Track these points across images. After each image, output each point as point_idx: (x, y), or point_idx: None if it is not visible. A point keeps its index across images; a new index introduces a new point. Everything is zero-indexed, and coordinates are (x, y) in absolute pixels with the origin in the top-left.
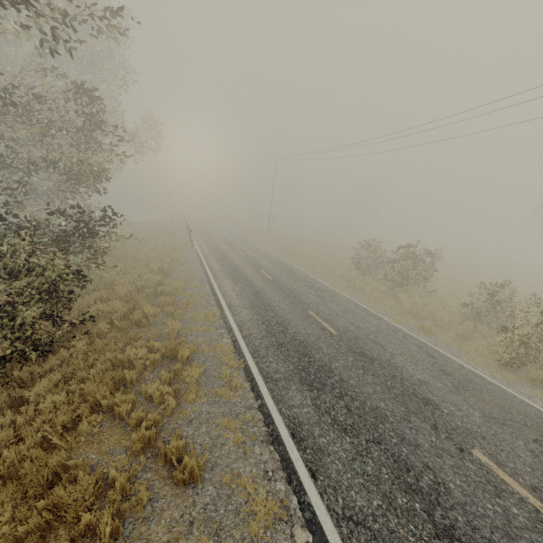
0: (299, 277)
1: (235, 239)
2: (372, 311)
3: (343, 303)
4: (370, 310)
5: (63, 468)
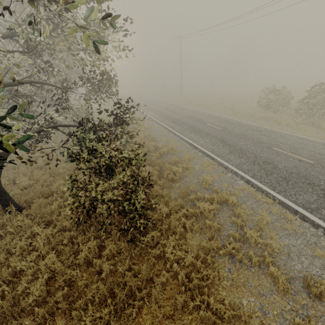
0: (235, 123)
1: (166, 105)
2: (312, 139)
3: (286, 137)
4: (309, 138)
5: (243, 315)
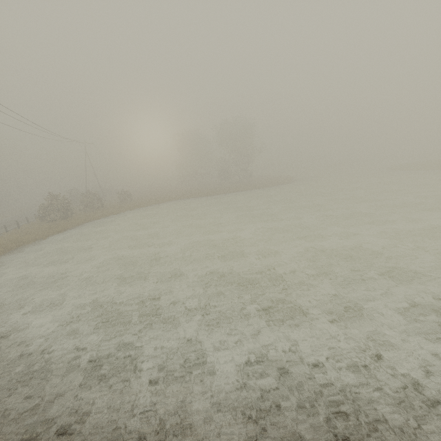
0: None
1: None
2: None
3: None
4: None
5: None
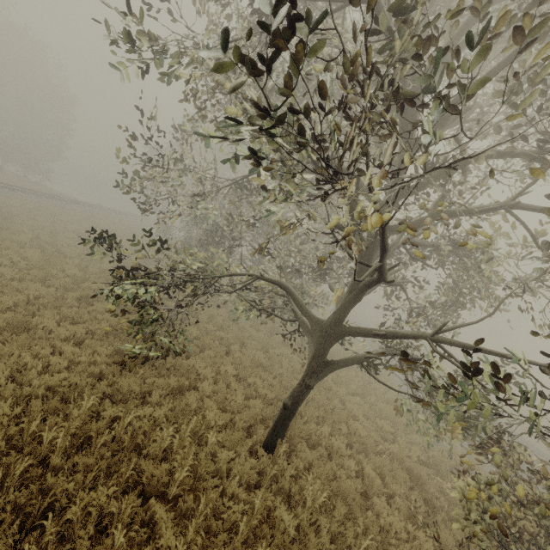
0: None
1: None
2: None
3: None
4: None
5: None
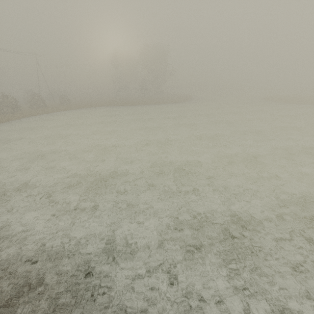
0: None
1: None
2: None
3: None
4: None
5: None
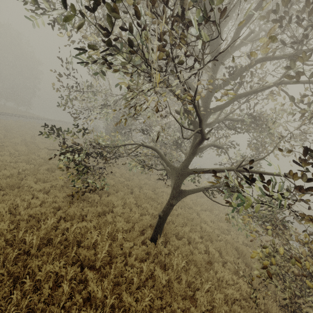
0: None
1: None
2: None
3: None
4: None
5: None
